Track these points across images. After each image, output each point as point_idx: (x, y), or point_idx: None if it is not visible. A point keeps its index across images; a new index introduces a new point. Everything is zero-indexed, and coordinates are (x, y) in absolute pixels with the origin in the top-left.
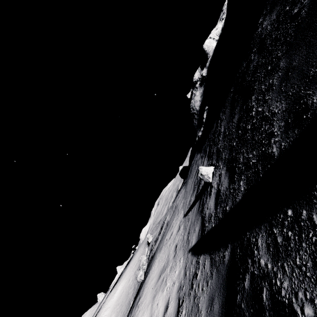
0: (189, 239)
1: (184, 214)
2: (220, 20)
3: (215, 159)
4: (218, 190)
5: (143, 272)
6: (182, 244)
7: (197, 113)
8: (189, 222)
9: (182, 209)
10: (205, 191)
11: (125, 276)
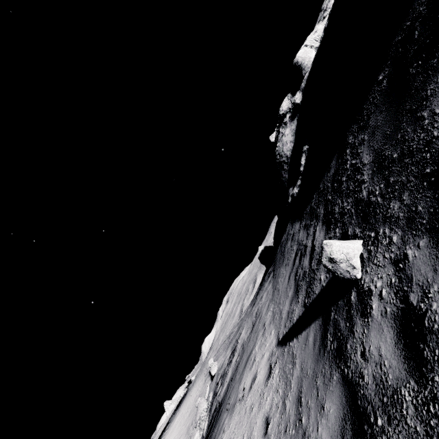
0: (306, 427)
1: (277, 338)
2: (319, 21)
3: (355, 224)
4: (409, 310)
5: (201, 434)
6: (281, 425)
7: (287, 161)
8: (296, 368)
9: (271, 326)
10: (338, 301)
11: (173, 431)
